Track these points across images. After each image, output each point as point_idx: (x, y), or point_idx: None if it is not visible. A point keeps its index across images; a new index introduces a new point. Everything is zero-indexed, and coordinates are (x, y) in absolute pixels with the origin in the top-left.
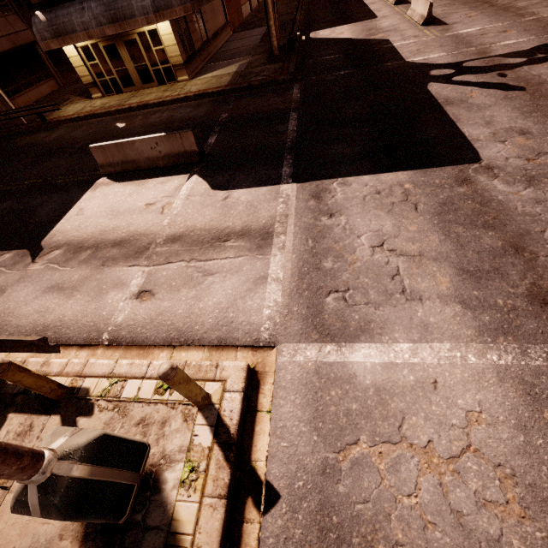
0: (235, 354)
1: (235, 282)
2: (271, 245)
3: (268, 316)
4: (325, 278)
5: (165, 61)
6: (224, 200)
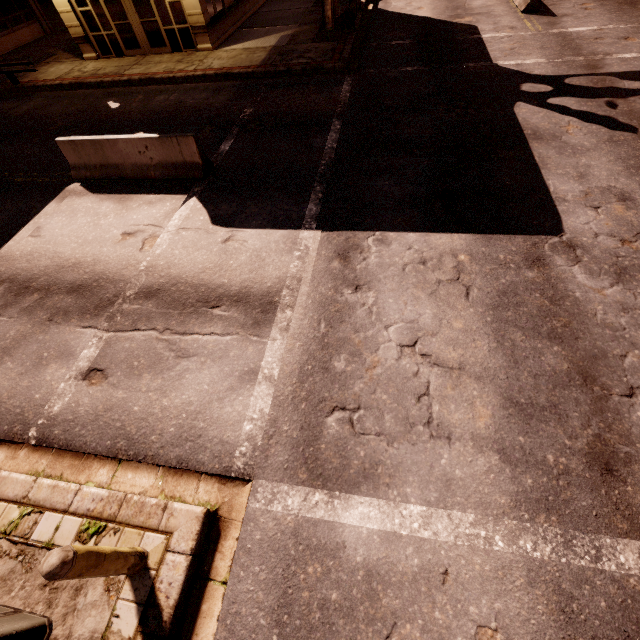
0: (197, 486)
1: (215, 373)
2: (272, 322)
3: (248, 434)
4: (332, 386)
5: (182, 19)
6: (224, 243)
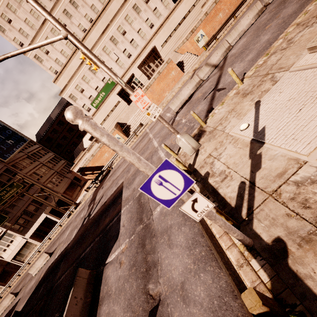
0: None
1: None
2: None
3: None
4: None
5: None
6: (125, 225)
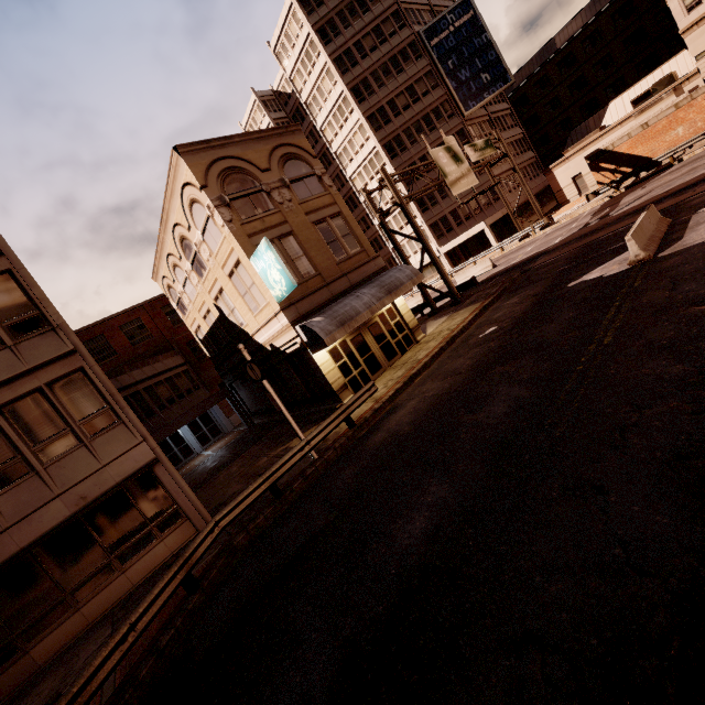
0: None
1: None
2: None
3: None
4: None
5: (402, 330)
6: None
